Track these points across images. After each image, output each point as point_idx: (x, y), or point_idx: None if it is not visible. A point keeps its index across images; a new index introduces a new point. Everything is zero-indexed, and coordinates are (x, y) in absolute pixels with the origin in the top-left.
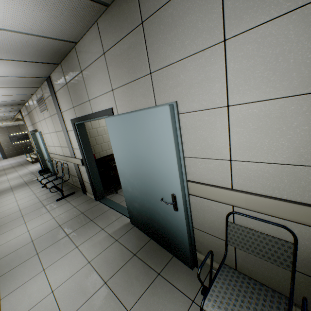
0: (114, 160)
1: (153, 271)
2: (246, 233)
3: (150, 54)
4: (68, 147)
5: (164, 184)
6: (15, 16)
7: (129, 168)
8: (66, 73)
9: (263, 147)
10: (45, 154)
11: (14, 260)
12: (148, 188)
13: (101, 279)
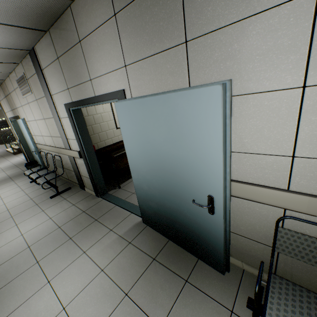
0: (114, 151)
1: (179, 278)
2: (303, 241)
3: (189, 14)
4: (60, 138)
5: (197, 183)
6: None
7: (147, 164)
8: (57, 44)
9: None
10: (31, 145)
11: (9, 271)
12: (172, 187)
13: (120, 290)
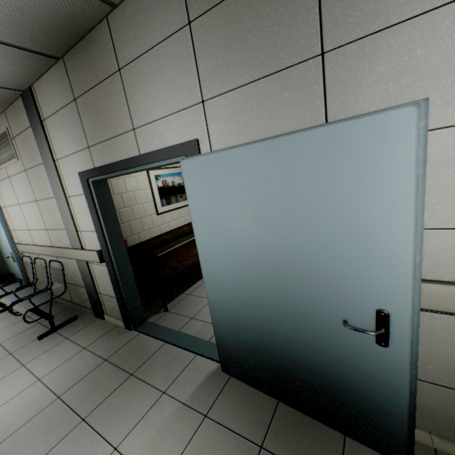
0: (154, 250)
1: None
2: None
3: (329, 10)
4: (64, 230)
5: (351, 290)
6: None
7: (241, 262)
8: (76, 77)
9: None
10: (6, 247)
11: None
12: (294, 301)
13: None
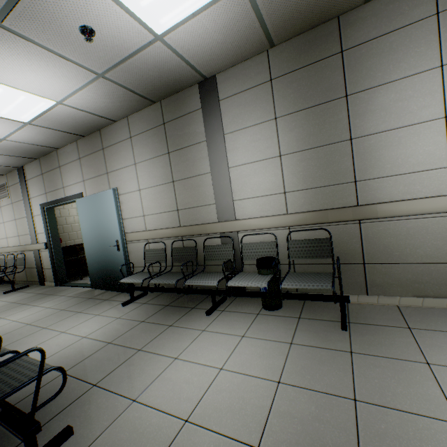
0: (83, 249)
1: (103, 300)
2: (152, 252)
3: (107, 164)
4: (29, 234)
5: (112, 236)
6: (22, 136)
7: (92, 234)
8: (44, 166)
9: (153, 207)
10: None
11: None
12: (104, 244)
13: (59, 310)
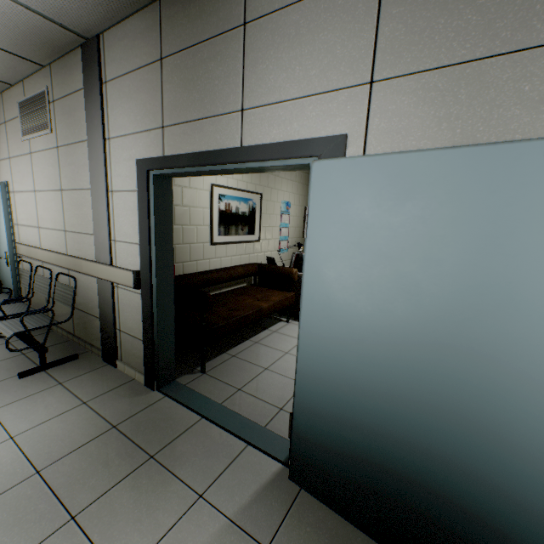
0: (198, 288)
1: None
2: None
3: None
4: (91, 235)
5: None
6: None
7: (378, 324)
8: (172, 29)
9: None
10: (0, 243)
11: None
12: (464, 401)
13: None
